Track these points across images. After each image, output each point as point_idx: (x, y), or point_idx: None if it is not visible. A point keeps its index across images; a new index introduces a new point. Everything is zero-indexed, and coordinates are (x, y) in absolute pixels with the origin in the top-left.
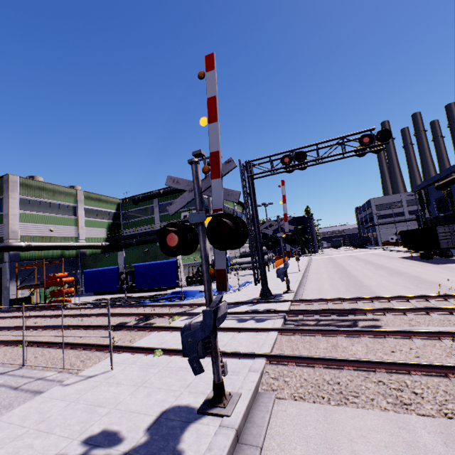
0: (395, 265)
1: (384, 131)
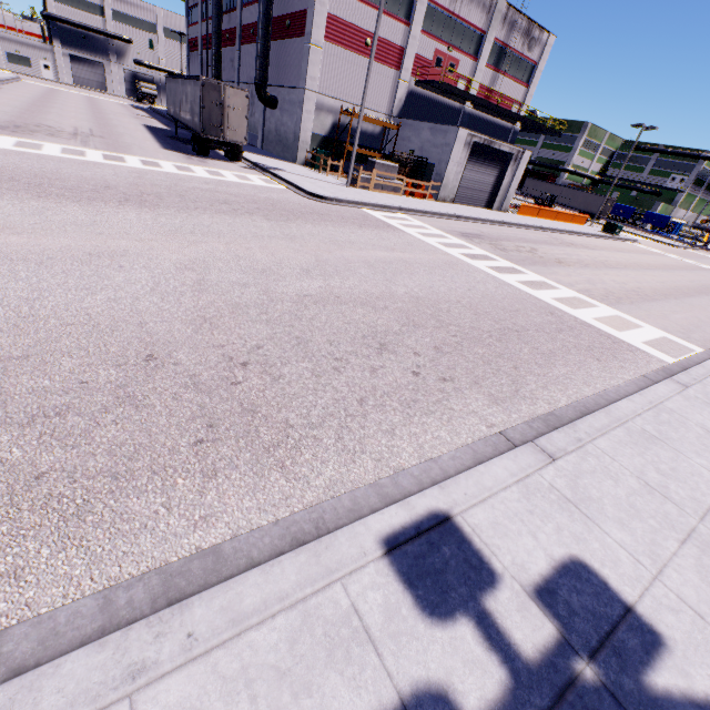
0: None
1: None
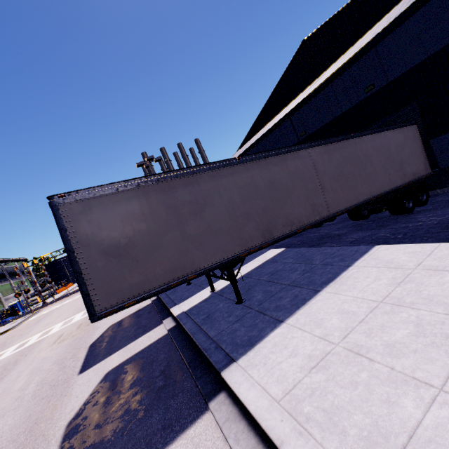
0: None
1: None
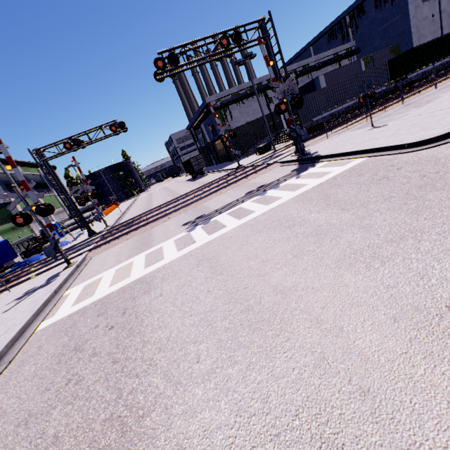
0: (178, 188)
1: (121, 123)
